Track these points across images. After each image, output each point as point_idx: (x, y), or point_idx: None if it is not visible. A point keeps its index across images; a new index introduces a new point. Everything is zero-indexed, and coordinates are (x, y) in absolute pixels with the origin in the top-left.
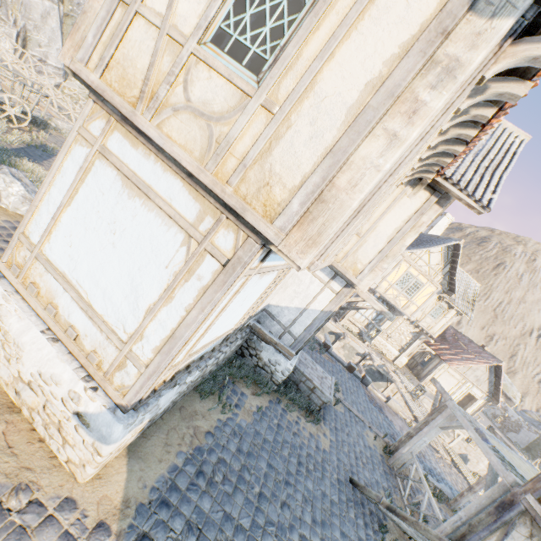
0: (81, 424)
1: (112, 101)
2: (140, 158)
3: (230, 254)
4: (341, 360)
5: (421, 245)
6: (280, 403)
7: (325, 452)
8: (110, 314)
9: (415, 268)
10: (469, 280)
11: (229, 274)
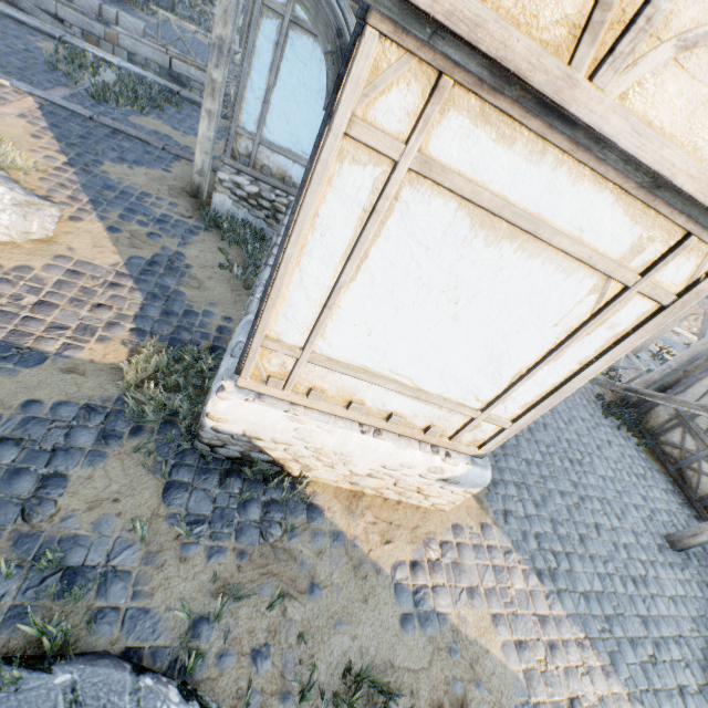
0: (448, 484)
1: (503, 55)
2: (517, 164)
3: (678, 287)
4: None
5: None
6: None
7: None
8: (452, 390)
9: None
10: None
11: (672, 314)
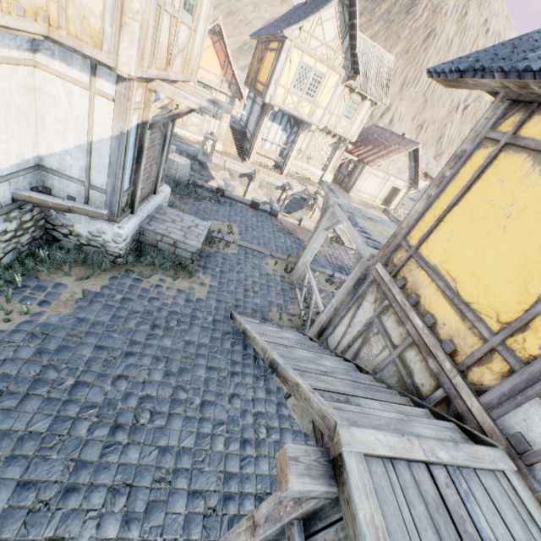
0: None
1: None
2: None
3: None
4: (243, 200)
5: (310, 14)
6: (131, 275)
7: (200, 301)
8: None
9: (310, 54)
10: (382, 55)
11: None
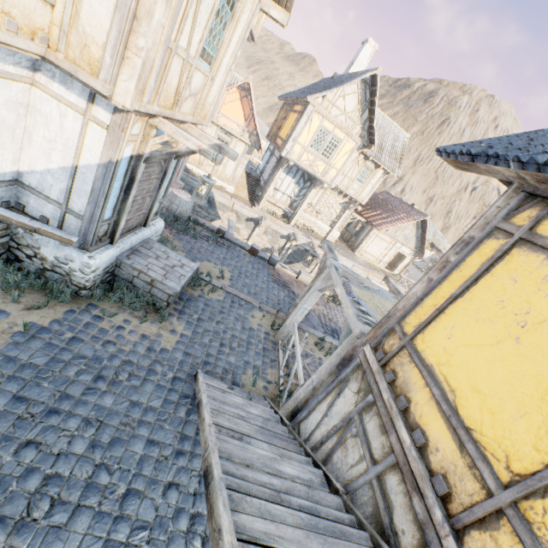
0: None
1: None
2: None
3: None
4: (243, 245)
5: (334, 87)
6: (92, 310)
7: (164, 352)
8: None
9: (329, 120)
10: (398, 131)
11: None
